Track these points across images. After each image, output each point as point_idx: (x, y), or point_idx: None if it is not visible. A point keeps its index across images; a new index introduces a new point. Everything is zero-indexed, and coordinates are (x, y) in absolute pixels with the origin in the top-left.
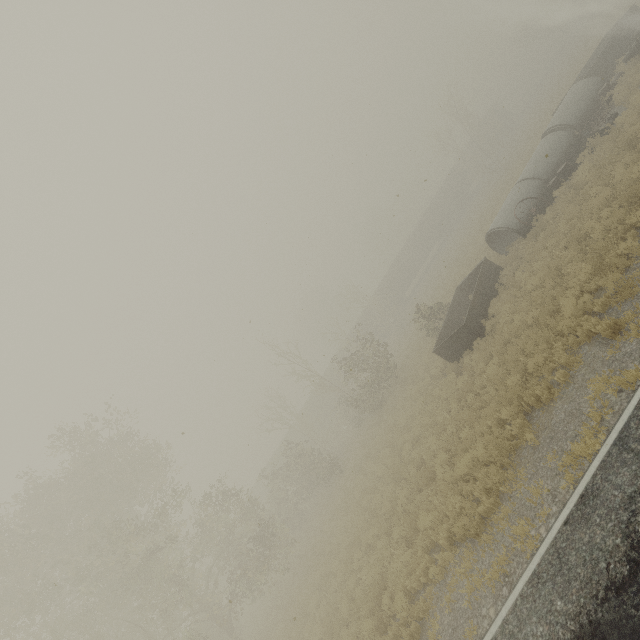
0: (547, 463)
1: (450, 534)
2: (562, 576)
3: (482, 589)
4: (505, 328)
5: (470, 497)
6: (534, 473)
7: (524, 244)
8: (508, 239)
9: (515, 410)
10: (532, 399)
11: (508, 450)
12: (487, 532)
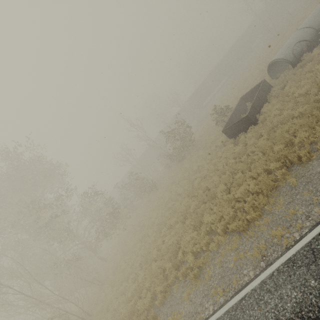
0: (302, 196)
1: (224, 227)
2: (316, 266)
3: (245, 260)
4: (275, 118)
5: (242, 210)
6: (291, 201)
7: (293, 71)
8: (279, 70)
9: (279, 165)
10: (296, 158)
11: (271, 187)
12: (250, 230)
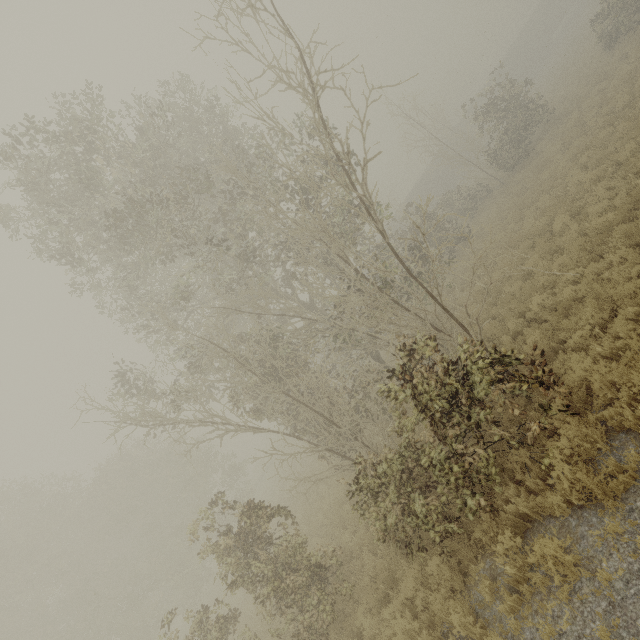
0: None
1: None
2: None
3: None
4: None
5: None
6: None
7: None
8: None
9: None
10: None
11: None
12: None
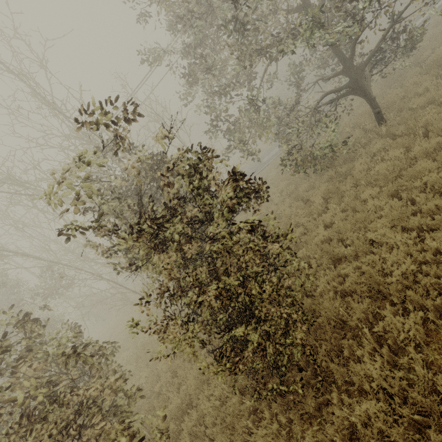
0: None
1: None
2: None
3: None
4: None
5: None
6: None
7: None
8: None
9: None
10: None
11: None
12: None
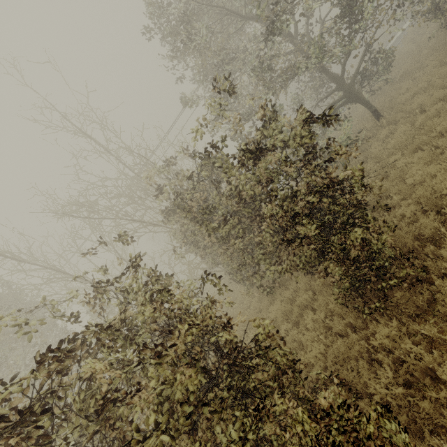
0: None
1: None
2: None
3: None
4: None
5: None
6: None
7: None
8: None
9: None
10: None
11: None
12: None
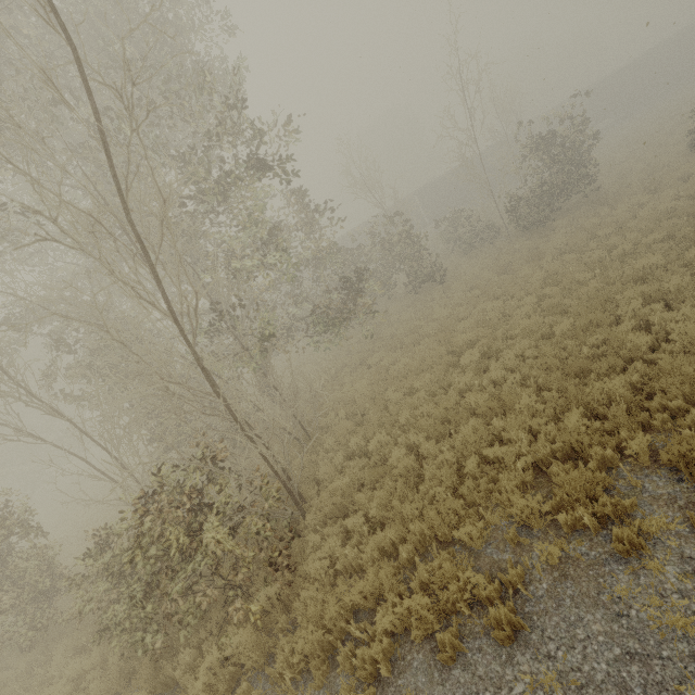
0: None
1: None
2: None
3: None
4: None
5: None
6: None
7: None
8: None
9: None
10: None
11: None
12: None
